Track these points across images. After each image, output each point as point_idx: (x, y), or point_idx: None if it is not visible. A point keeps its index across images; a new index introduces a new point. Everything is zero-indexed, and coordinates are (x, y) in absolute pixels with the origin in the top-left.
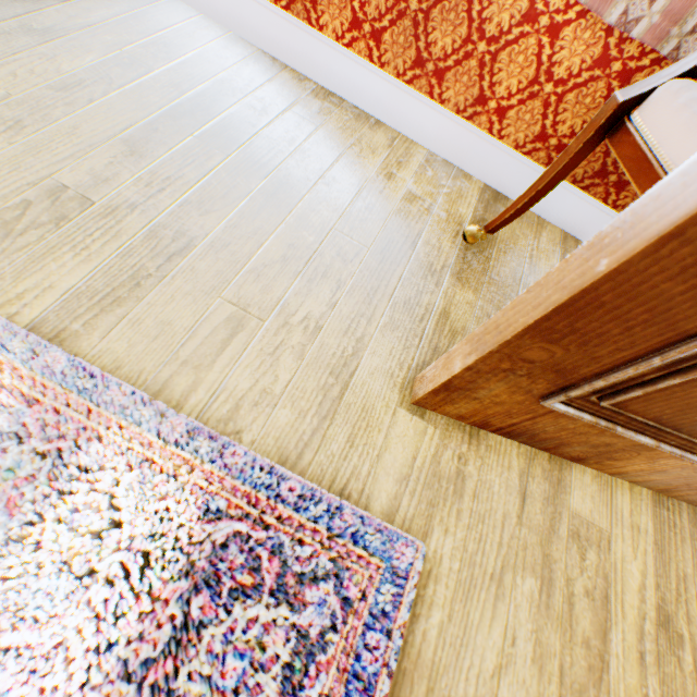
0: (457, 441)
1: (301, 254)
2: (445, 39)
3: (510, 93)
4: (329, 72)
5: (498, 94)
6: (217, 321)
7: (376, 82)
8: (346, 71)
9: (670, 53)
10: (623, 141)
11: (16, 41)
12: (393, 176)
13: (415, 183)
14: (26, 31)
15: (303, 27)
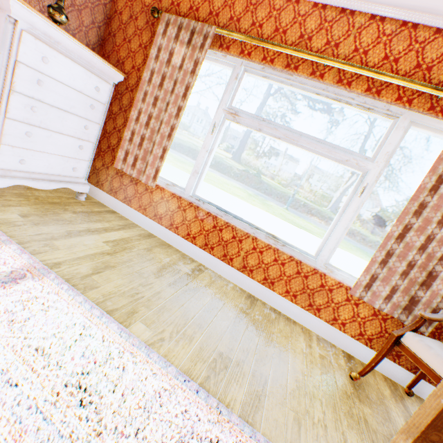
0: None
1: (301, 384)
2: (319, 300)
3: (345, 318)
4: (274, 302)
5: (341, 318)
6: (291, 419)
7: (293, 307)
8: (282, 303)
9: (396, 317)
10: (403, 347)
11: (189, 293)
12: (311, 345)
13: (319, 349)
14: (190, 289)
15: (267, 289)
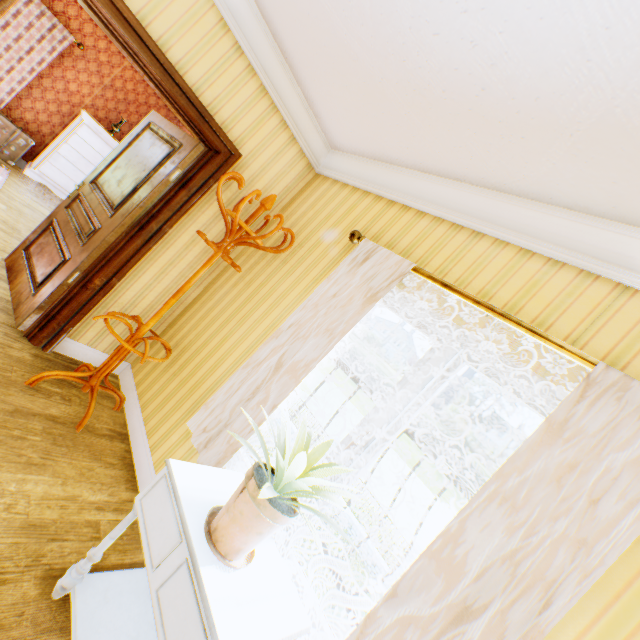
0: (0, 264)
1: None
2: None
3: None
4: None
5: None
6: (5, 239)
7: None
8: None
9: None
10: None
11: None
12: None
13: None
14: None
15: None
